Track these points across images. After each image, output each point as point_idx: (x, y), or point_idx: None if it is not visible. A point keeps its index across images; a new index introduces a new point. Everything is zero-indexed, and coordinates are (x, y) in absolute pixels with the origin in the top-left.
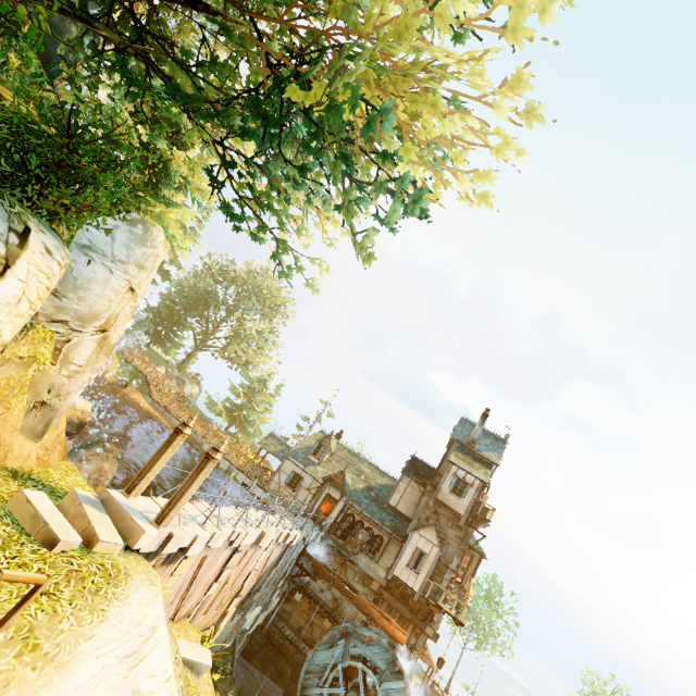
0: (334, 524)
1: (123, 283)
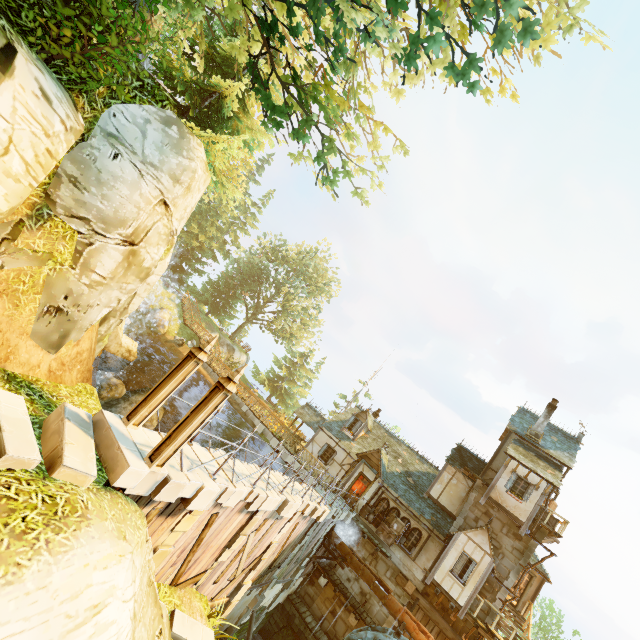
0: (366, 507)
1: (154, 192)
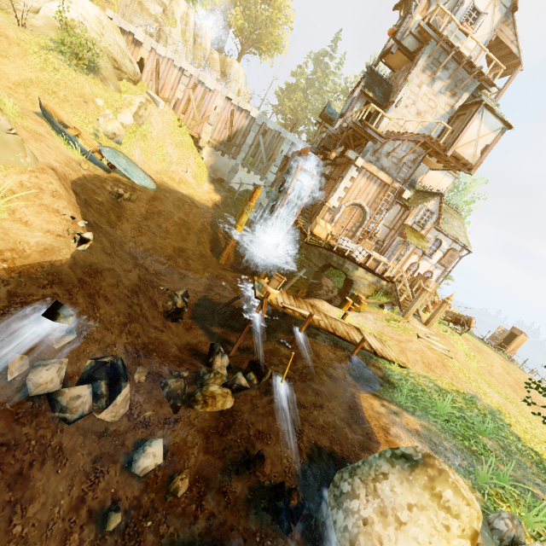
0: (321, 141)
1: None
